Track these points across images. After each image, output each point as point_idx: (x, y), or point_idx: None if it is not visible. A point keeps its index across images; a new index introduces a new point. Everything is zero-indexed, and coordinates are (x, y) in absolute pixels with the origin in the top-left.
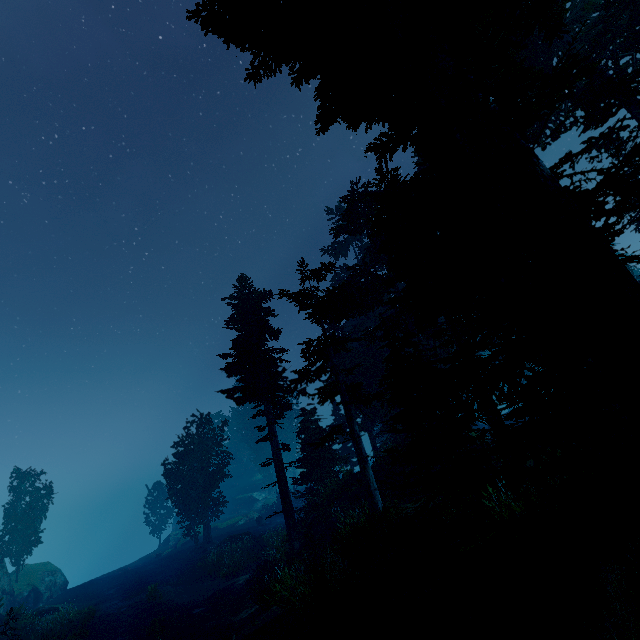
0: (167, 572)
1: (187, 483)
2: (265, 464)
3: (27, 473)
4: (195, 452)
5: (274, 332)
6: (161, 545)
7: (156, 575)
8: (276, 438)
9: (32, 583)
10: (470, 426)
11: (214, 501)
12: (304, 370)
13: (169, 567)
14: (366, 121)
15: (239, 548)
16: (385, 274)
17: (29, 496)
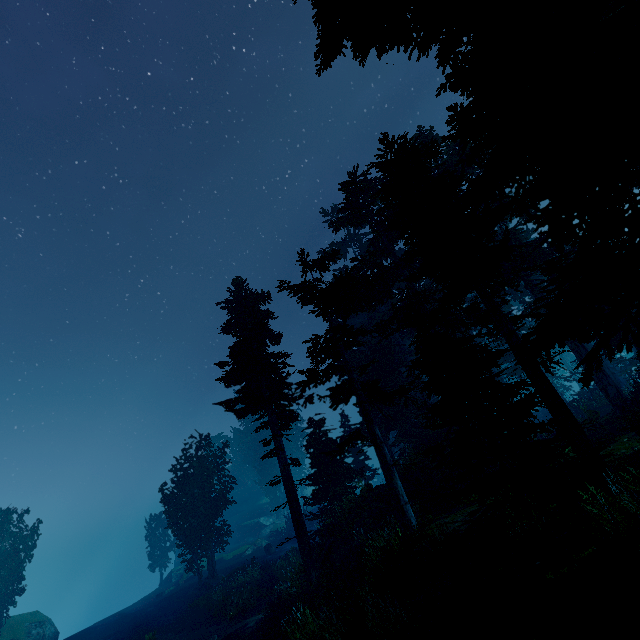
0: (168, 615)
1: (187, 511)
2: (273, 483)
3: (12, 511)
4: (195, 476)
5: (275, 336)
6: (162, 583)
7: (156, 620)
8: (283, 452)
9: (16, 638)
10: (530, 412)
11: (218, 530)
12: (312, 370)
13: (170, 609)
14: (378, 42)
15: (247, 582)
16: (393, 262)
17: (14, 537)
